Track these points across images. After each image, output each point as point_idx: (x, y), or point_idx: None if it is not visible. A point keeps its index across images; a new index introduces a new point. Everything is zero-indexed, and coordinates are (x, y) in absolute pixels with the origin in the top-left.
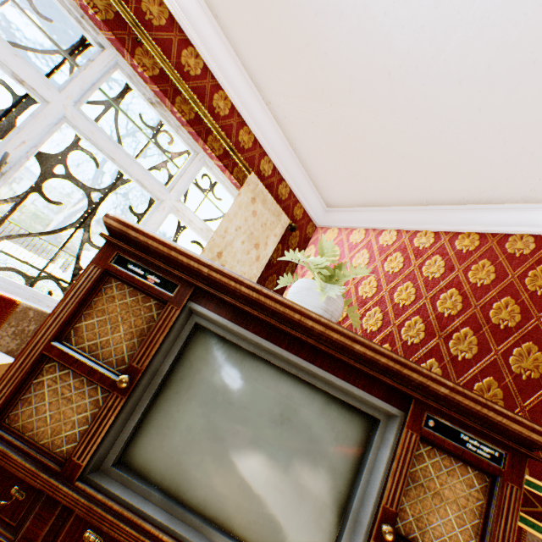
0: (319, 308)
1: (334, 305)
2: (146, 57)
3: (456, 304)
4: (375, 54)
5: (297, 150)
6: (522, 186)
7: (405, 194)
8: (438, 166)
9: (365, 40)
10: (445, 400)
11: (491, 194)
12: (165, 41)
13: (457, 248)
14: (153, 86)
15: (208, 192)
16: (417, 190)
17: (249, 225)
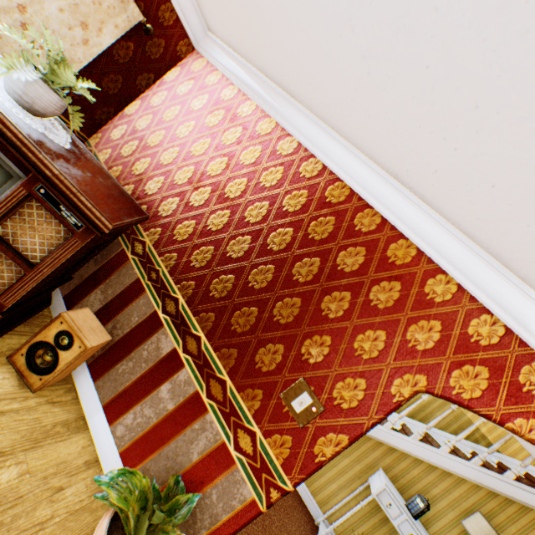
0: (19, 89)
1: (37, 94)
2: None
3: (220, 170)
4: None
5: None
6: (307, 92)
7: (250, 51)
8: (260, 28)
9: None
10: (53, 181)
11: (294, 89)
12: None
13: (257, 129)
14: None
15: None
16: (256, 52)
17: None
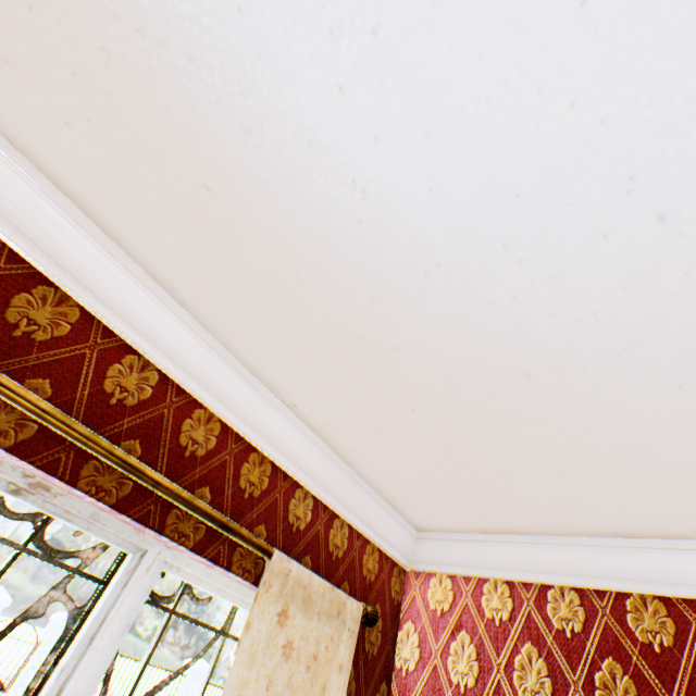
0: None
1: None
2: (1, 407)
3: None
4: (496, 348)
5: (353, 461)
6: None
7: (570, 520)
8: (637, 489)
9: (474, 329)
10: None
11: None
12: (65, 361)
13: None
14: (18, 461)
15: (179, 597)
16: (594, 517)
17: (278, 692)
